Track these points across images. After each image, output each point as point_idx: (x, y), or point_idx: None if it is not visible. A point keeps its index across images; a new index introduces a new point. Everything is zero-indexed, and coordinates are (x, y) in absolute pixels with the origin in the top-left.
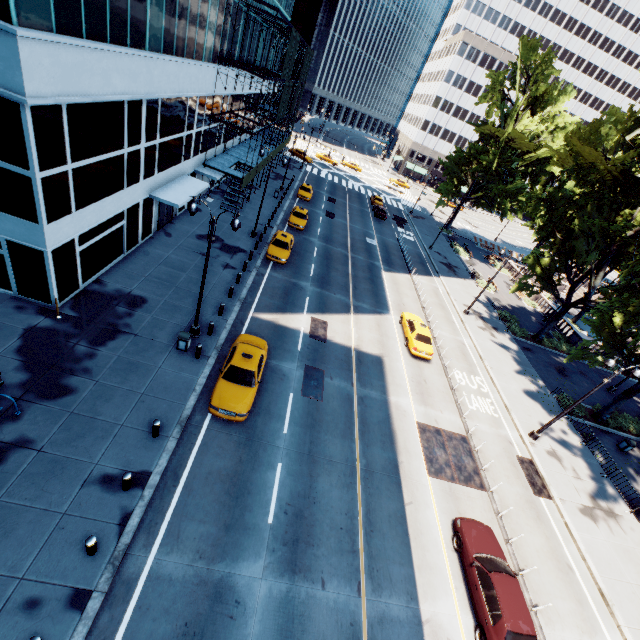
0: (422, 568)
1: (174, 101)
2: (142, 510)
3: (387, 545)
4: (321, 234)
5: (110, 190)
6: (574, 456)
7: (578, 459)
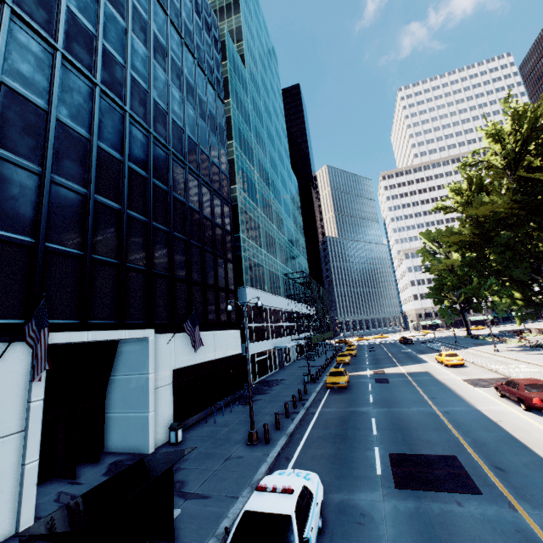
0: (476, 402)
1: (276, 310)
2: (309, 402)
3: (447, 400)
4: (368, 355)
5: (262, 338)
6: None
7: None
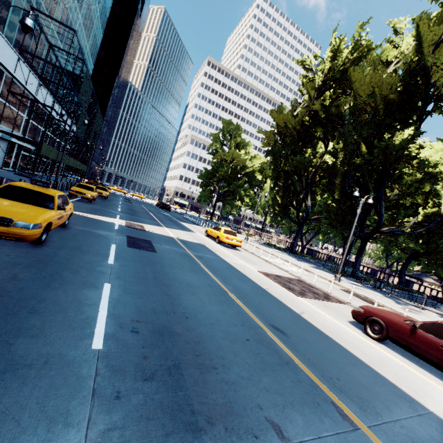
0: (376, 363)
1: None
2: None
3: (319, 348)
4: (123, 203)
5: None
6: (365, 289)
7: (369, 290)
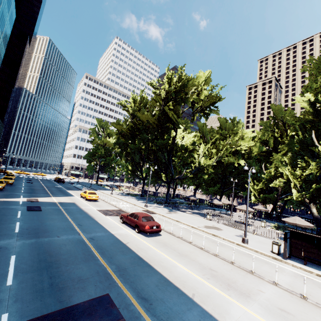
0: (110, 227)
1: None
2: None
3: (91, 227)
4: (25, 185)
5: None
6: (161, 208)
7: (163, 208)
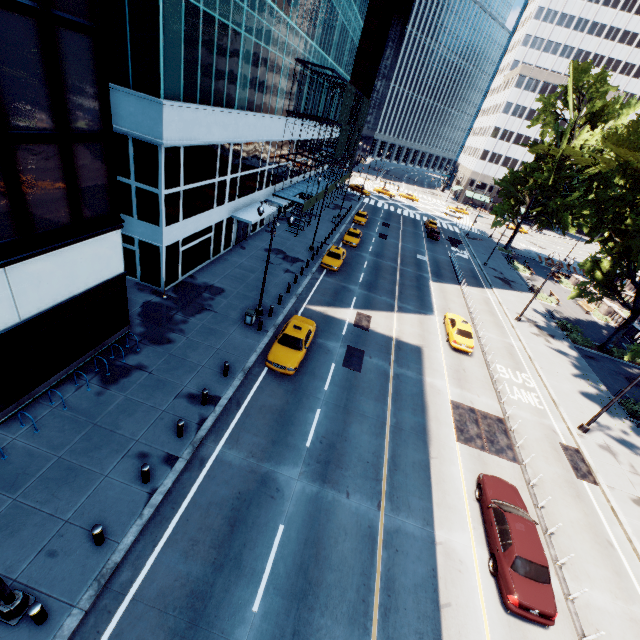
0: (441, 506)
1: (252, 145)
2: (214, 418)
3: (409, 482)
4: (372, 251)
5: (205, 208)
6: (634, 454)
7: (639, 458)
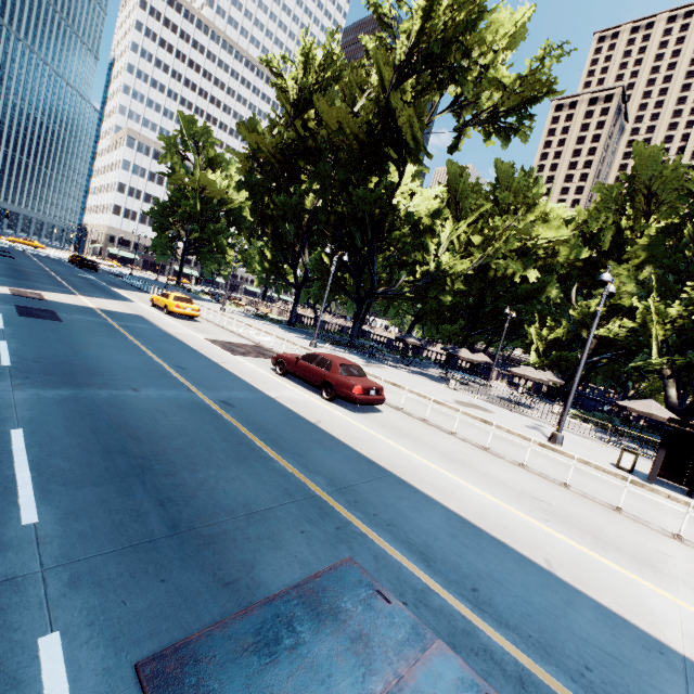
0: (257, 382)
1: None
2: None
3: (210, 375)
4: None
5: None
6: (346, 354)
7: (349, 354)
